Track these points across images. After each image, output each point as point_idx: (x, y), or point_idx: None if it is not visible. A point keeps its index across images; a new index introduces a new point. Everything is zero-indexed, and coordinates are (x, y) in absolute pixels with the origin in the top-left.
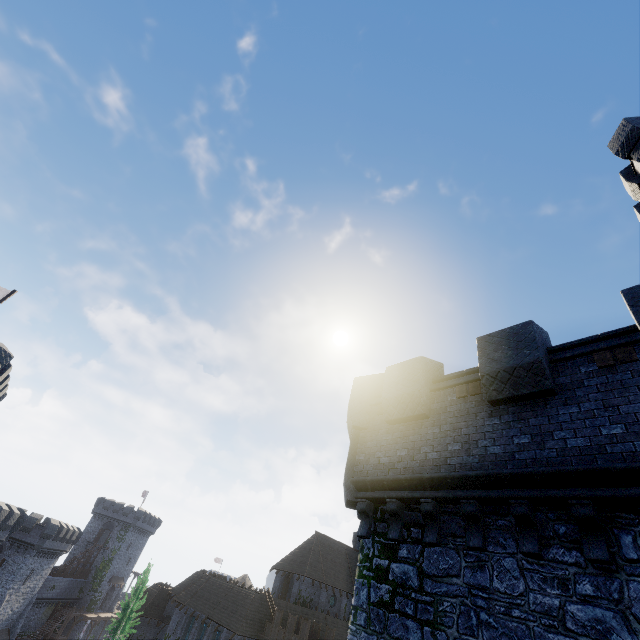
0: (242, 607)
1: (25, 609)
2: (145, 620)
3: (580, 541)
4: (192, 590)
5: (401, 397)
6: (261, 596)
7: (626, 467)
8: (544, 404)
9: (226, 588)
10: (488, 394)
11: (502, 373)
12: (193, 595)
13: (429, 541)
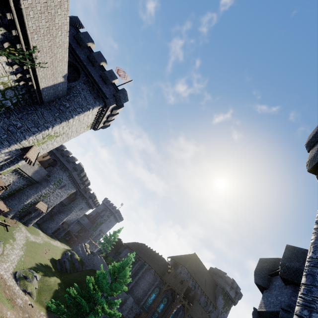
0: (156, 260)
1: (75, 221)
2: (111, 248)
3: None
4: (134, 245)
5: None
6: (165, 261)
7: None
8: None
9: (150, 251)
10: None
11: None
12: (135, 247)
13: None
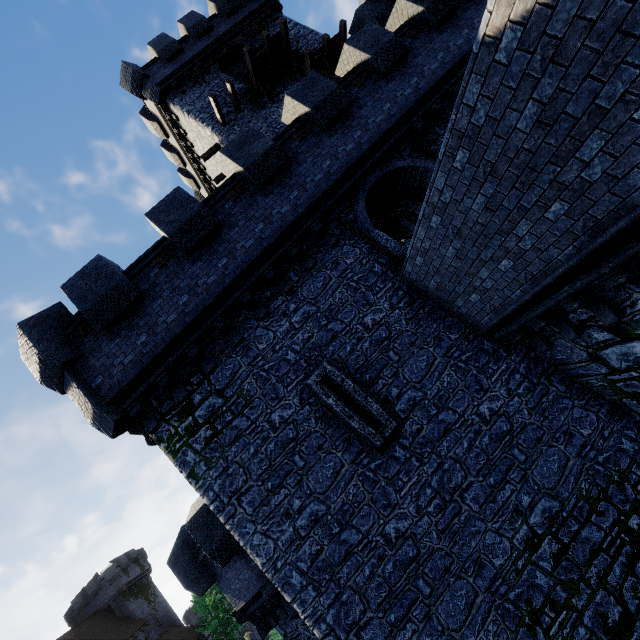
0: None
1: None
2: None
3: (278, 291)
4: None
5: (106, 296)
6: None
7: (275, 238)
8: (220, 236)
9: None
10: (184, 247)
11: (185, 227)
12: None
13: (211, 368)
